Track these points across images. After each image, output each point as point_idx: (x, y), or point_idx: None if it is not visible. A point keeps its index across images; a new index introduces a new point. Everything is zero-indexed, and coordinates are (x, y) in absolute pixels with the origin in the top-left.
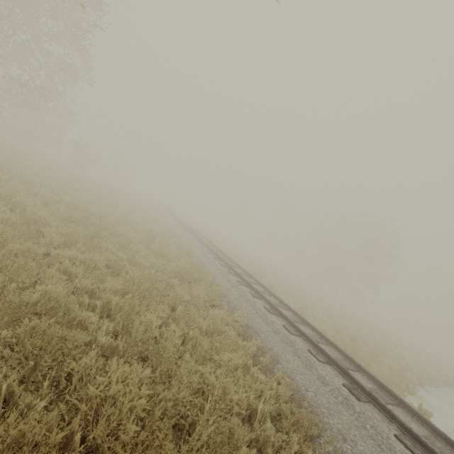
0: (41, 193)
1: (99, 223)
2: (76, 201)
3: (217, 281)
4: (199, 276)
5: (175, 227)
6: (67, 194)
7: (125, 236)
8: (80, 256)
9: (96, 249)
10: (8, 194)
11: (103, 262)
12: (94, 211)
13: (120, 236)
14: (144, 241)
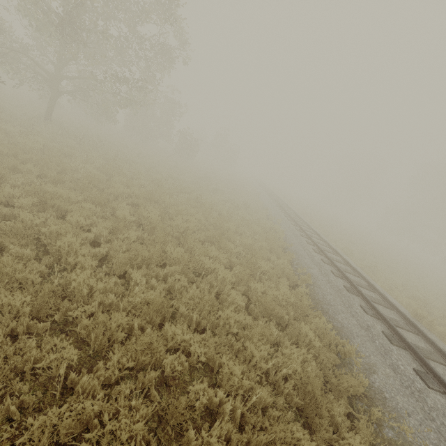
0: (115, 213)
1: (178, 257)
2: (157, 217)
3: (377, 381)
4: (346, 385)
5: (281, 223)
6: (156, 200)
7: (215, 271)
8: (84, 436)
9: (149, 351)
10: (59, 231)
11: (150, 408)
12: (179, 226)
13: (208, 269)
14: (241, 277)
